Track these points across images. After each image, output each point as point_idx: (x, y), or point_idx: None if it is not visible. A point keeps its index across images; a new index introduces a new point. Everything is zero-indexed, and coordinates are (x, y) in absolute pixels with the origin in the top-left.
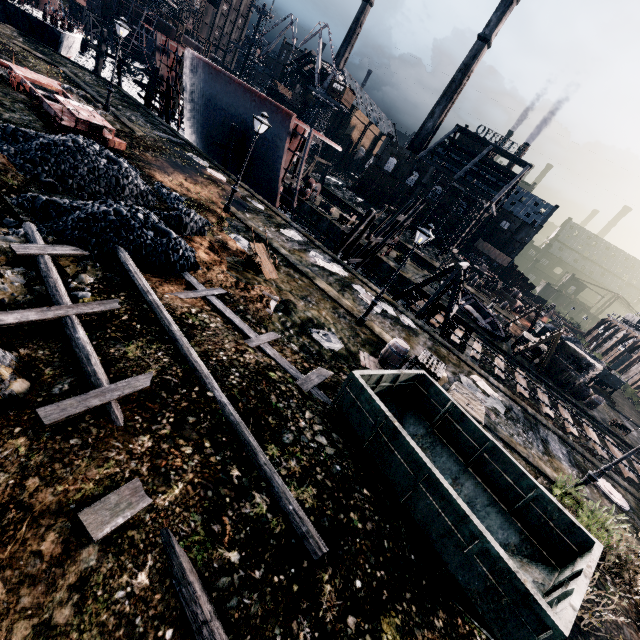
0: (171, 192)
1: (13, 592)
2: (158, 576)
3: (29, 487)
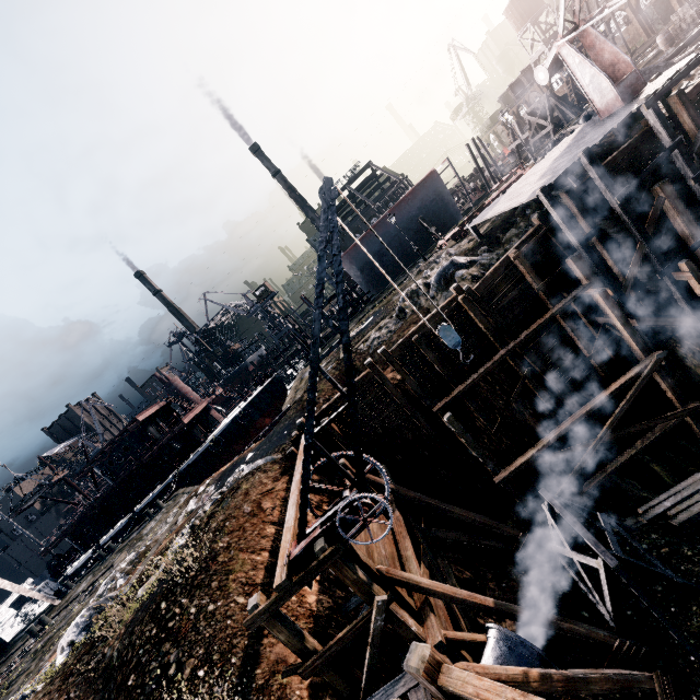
0: None
1: None
2: None
3: None
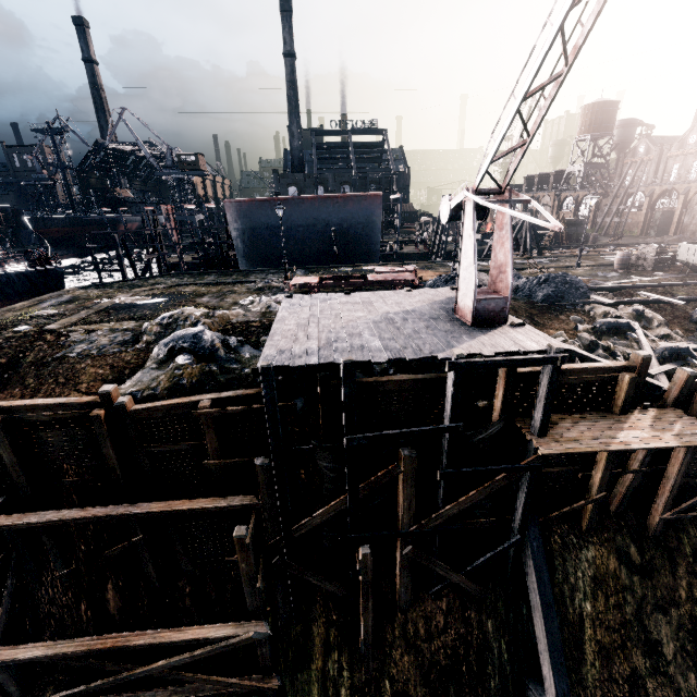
0: None
1: None
2: None
3: None
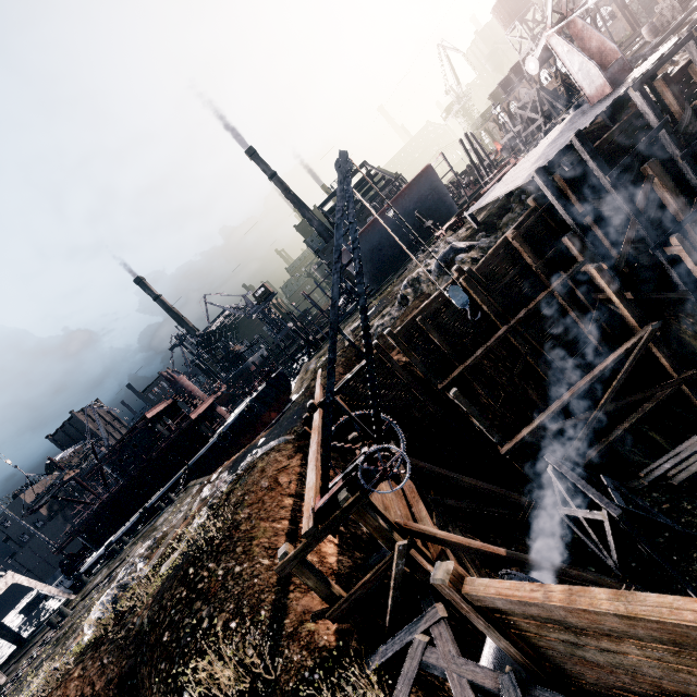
0: None
1: None
2: None
3: None
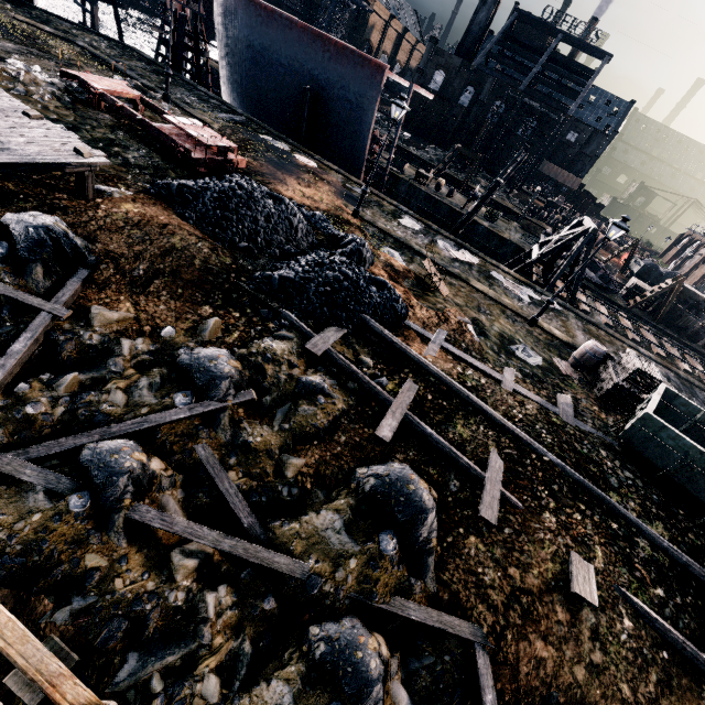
0: (314, 213)
1: (559, 650)
2: (634, 619)
3: (514, 576)
